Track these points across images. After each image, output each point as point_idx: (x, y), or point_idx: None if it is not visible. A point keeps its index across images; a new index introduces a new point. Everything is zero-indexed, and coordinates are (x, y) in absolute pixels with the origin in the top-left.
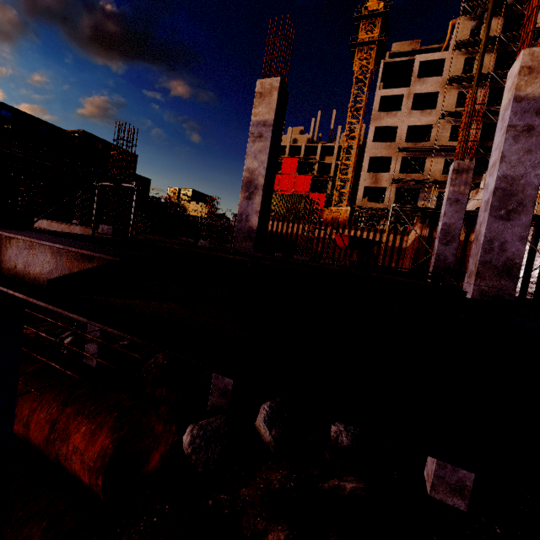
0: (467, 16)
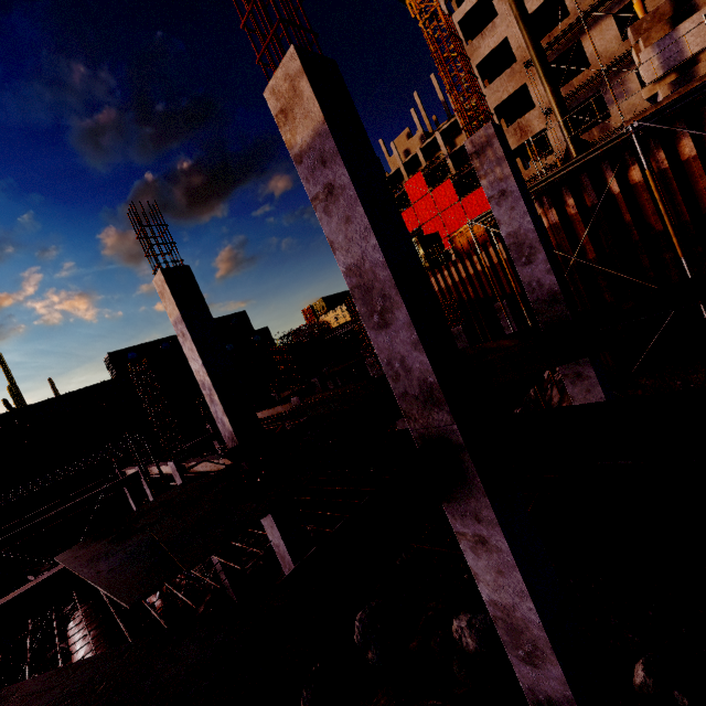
0: None
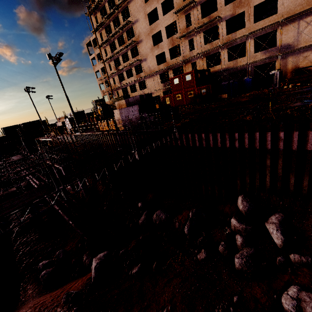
0: (92, 15)
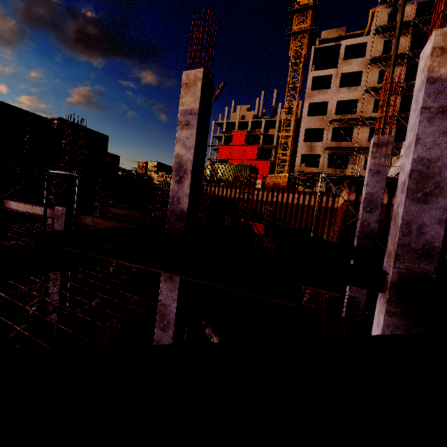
0: (385, 5)
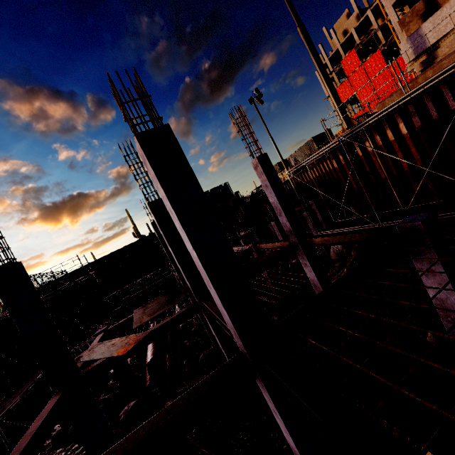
0: None
